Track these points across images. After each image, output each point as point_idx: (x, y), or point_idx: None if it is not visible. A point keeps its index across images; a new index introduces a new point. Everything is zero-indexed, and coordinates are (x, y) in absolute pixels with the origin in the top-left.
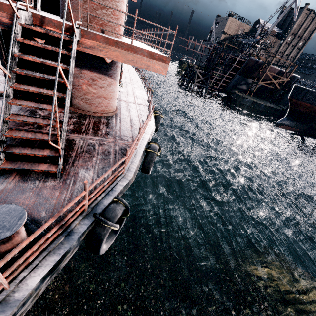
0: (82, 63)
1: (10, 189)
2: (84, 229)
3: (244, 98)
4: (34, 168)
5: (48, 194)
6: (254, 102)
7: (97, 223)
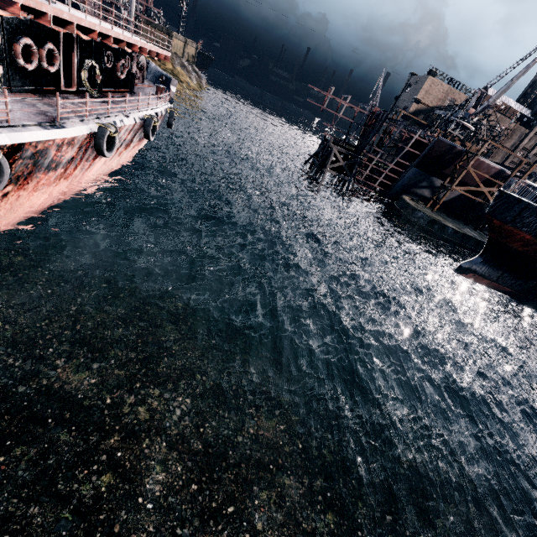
0: None
1: None
2: None
3: (416, 210)
4: None
5: None
6: (433, 220)
7: None
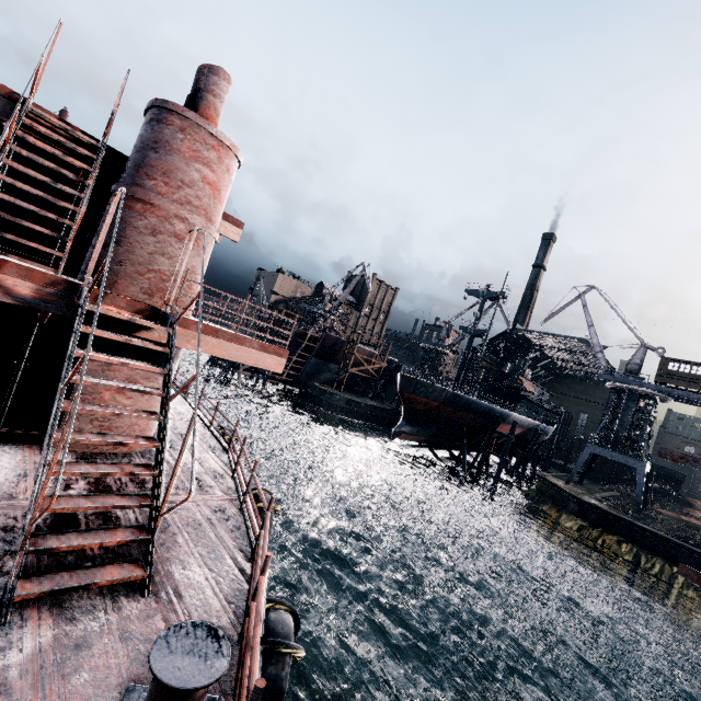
0: (117, 354)
1: (52, 647)
2: (259, 671)
3: (333, 394)
4: (95, 578)
5: (144, 631)
6: (349, 400)
7: (265, 658)
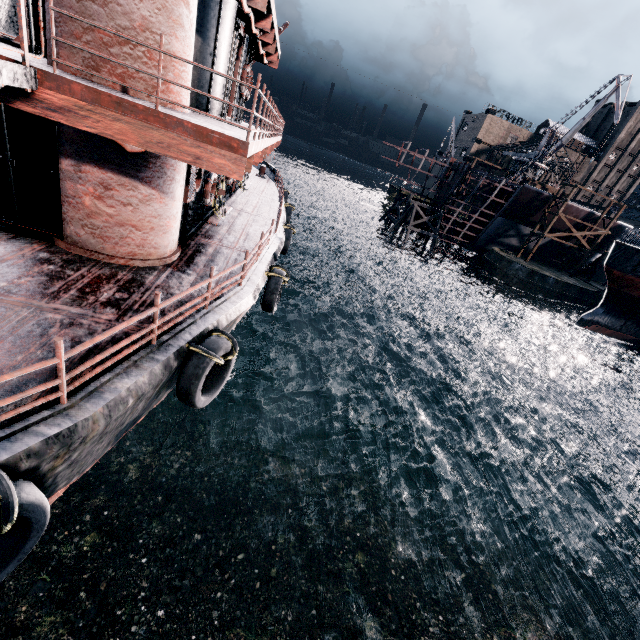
0: (82, 152)
1: None
2: None
3: (512, 262)
4: None
5: None
6: (532, 272)
7: None
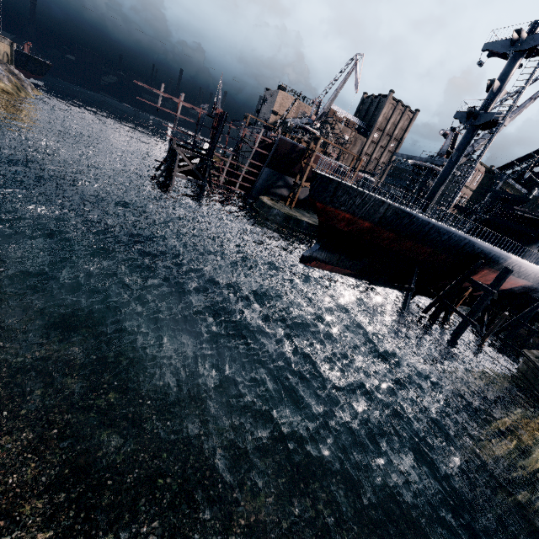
0: None
1: None
2: None
3: (271, 208)
4: None
5: None
6: (287, 216)
7: None
